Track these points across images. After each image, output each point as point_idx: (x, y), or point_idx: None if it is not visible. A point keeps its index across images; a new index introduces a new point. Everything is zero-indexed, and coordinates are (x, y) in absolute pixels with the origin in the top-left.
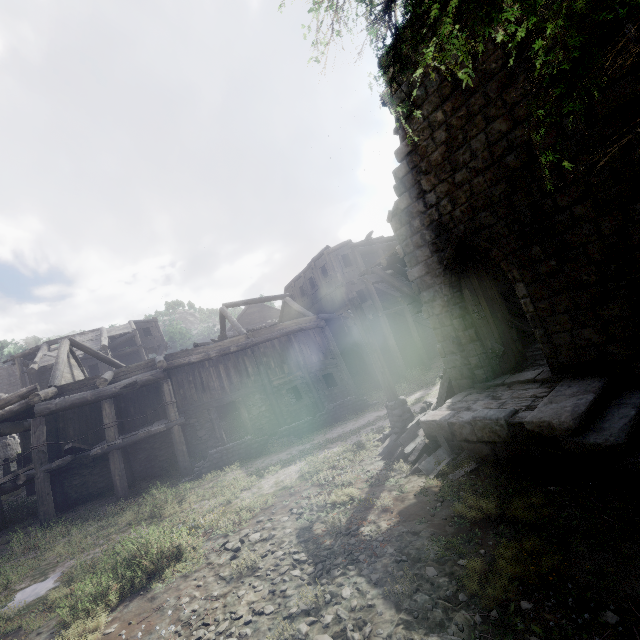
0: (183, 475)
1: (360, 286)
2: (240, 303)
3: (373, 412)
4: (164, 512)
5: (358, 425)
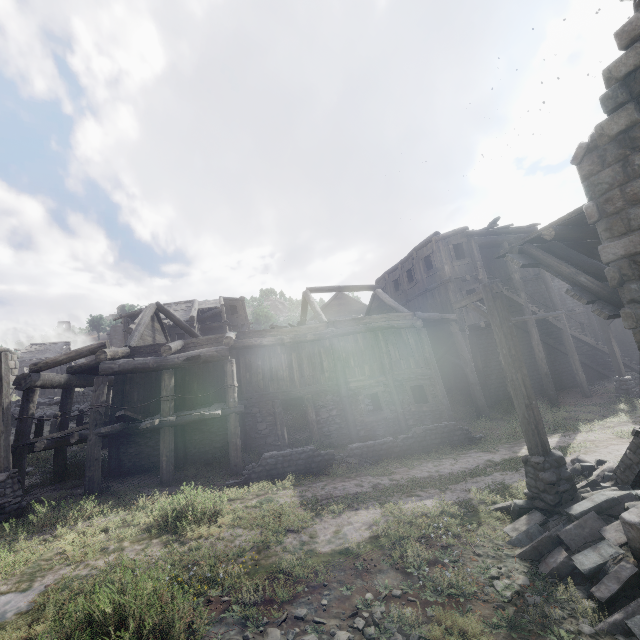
0: (232, 473)
1: (472, 284)
2: (325, 289)
3: (481, 452)
4: (188, 530)
5: (459, 467)
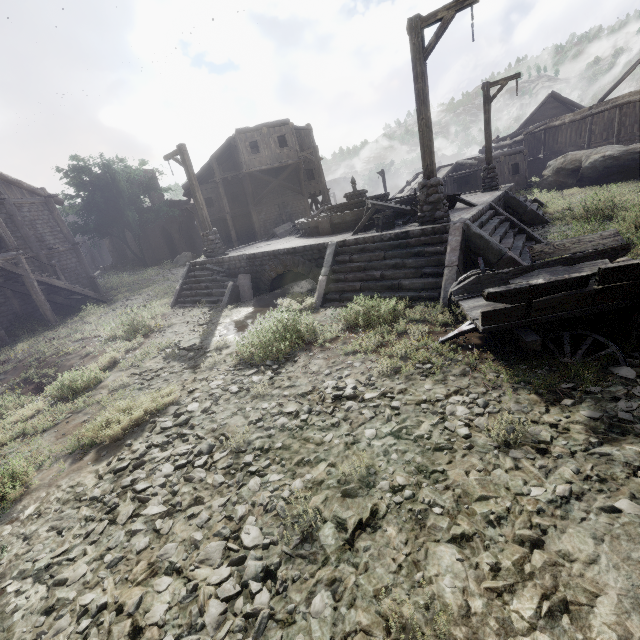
0: None
1: None
2: None
3: None
4: None
5: None
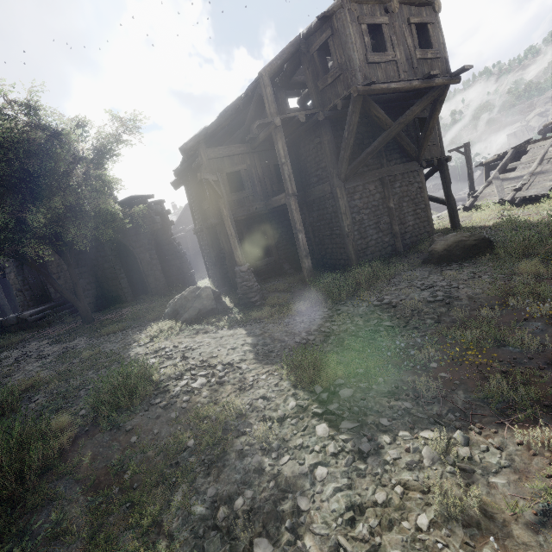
0: None
1: None
2: None
3: None
4: None
5: None
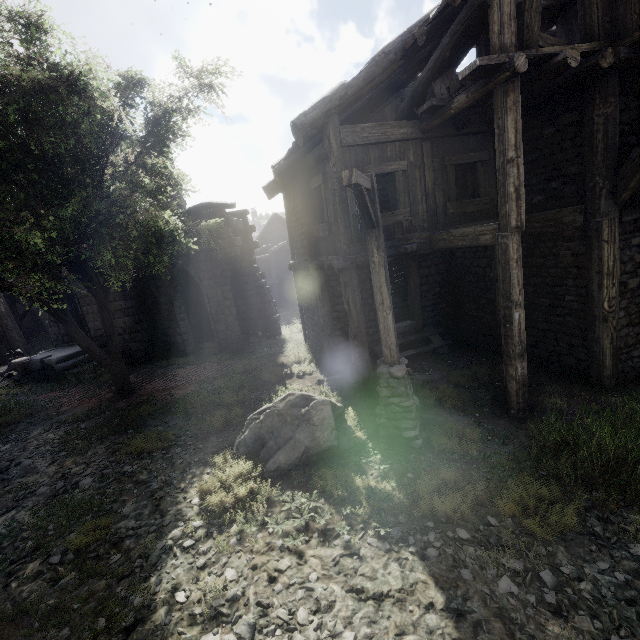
0: None
1: None
2: None
3: None
4: None
5: None
